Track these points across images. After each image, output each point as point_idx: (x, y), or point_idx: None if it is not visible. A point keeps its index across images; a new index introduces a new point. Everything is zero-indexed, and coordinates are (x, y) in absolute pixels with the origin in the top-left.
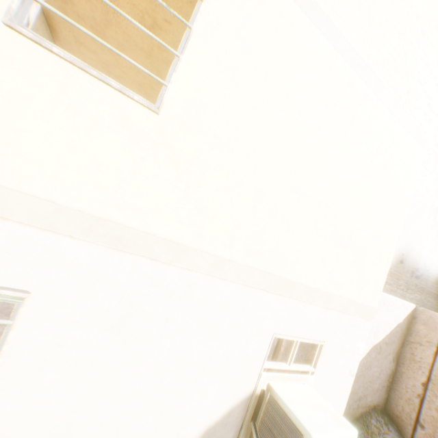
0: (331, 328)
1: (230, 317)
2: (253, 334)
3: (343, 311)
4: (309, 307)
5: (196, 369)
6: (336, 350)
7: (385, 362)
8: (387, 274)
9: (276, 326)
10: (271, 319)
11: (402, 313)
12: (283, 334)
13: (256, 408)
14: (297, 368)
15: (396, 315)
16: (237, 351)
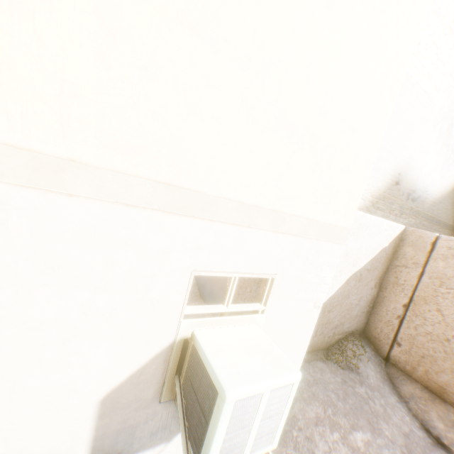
0: (285, 258)
1: (105, 255)
2: (156, 275)
3: (303, 234)
4: (248, 232)
5: (60, 331)
6: (294, 282)
7: (366, 289)
8: (380, 199)
9: (194, 262)
10: (184, 252)
11: (389, 236)
12: (211, 271)
13: (180, 361)
14: (238, 309)
15: (382, 238)
16: (133, 299)
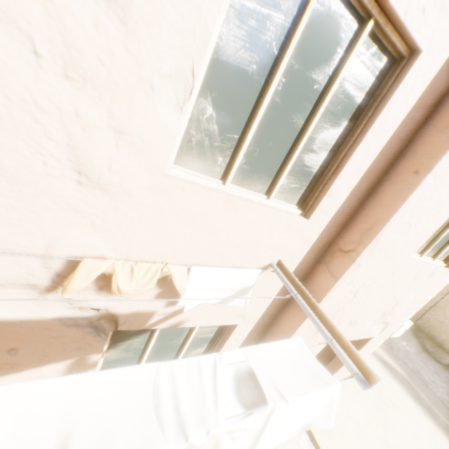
0: None
1: None
2: None
3: None
4: None
5: None
6: None
7: None
8: None
9: None
10: None
11: None
12: None
13: None
14: None
15: None
16: None
